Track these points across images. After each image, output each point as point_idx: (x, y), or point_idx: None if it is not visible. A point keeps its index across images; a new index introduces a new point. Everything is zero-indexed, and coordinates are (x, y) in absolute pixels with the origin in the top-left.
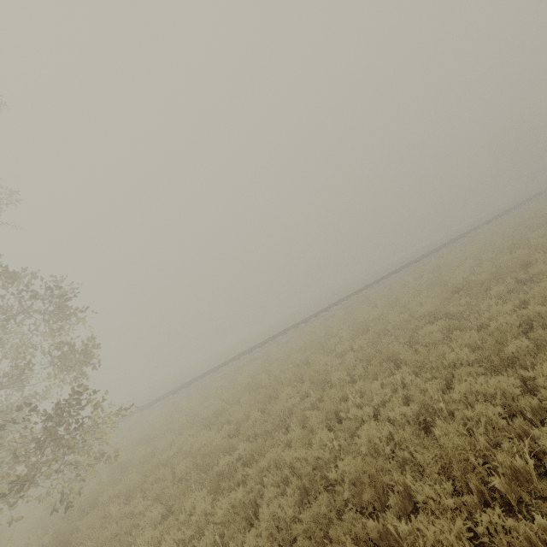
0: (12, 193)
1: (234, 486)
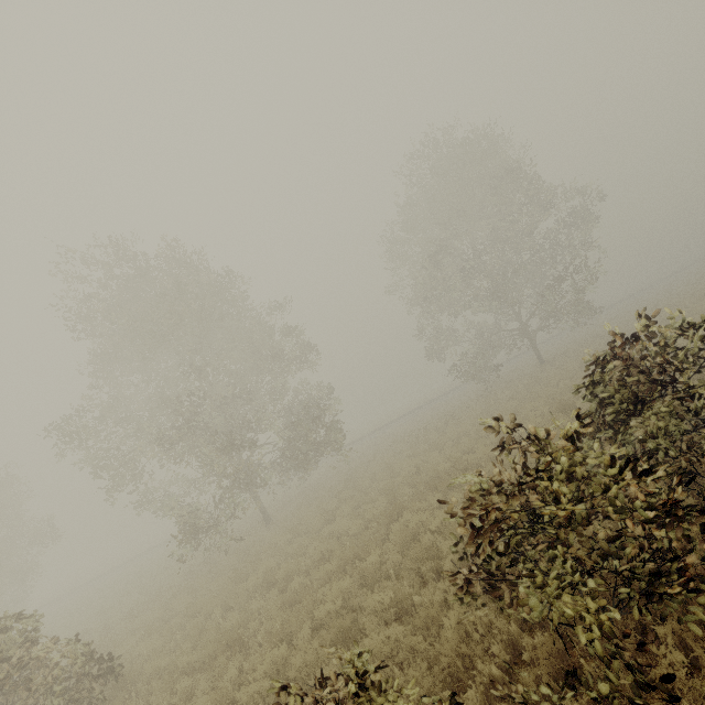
0: None
1: None
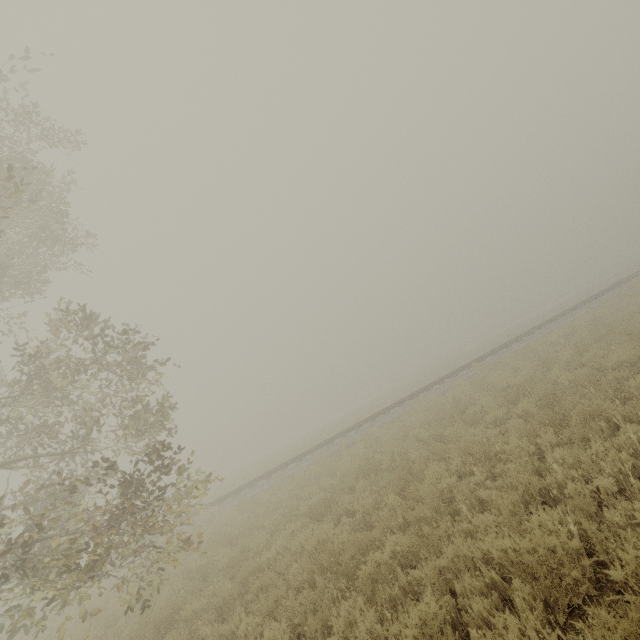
0: (87, 236)
1: (401, 597)
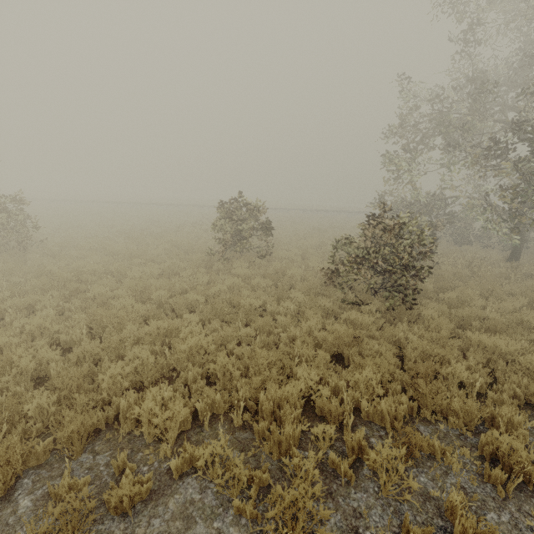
0: None
1: None
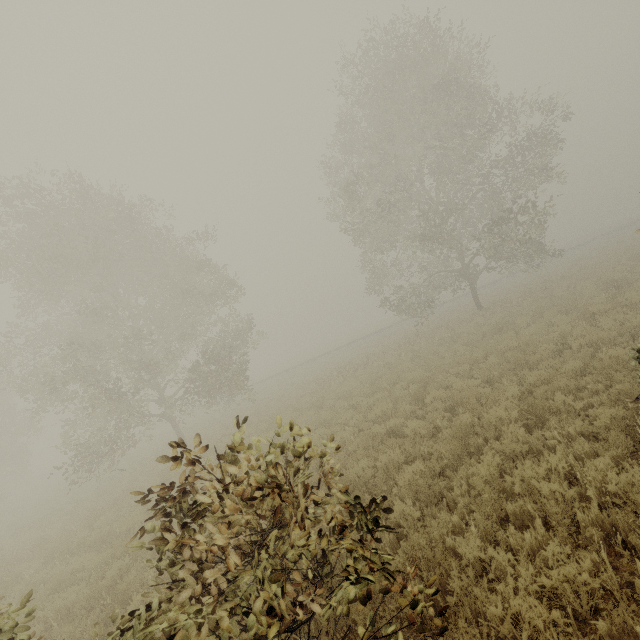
0: None
1: None
